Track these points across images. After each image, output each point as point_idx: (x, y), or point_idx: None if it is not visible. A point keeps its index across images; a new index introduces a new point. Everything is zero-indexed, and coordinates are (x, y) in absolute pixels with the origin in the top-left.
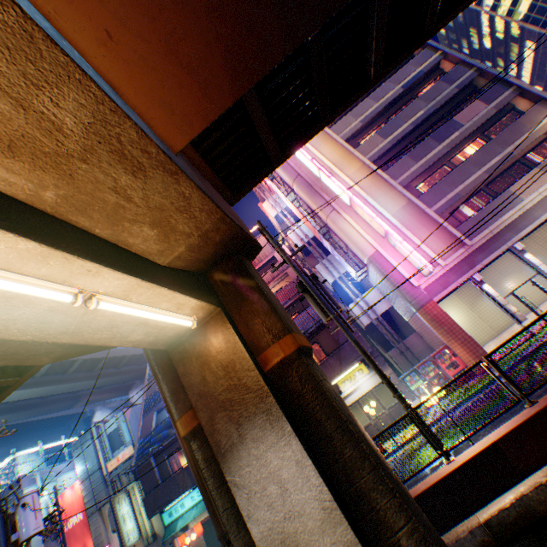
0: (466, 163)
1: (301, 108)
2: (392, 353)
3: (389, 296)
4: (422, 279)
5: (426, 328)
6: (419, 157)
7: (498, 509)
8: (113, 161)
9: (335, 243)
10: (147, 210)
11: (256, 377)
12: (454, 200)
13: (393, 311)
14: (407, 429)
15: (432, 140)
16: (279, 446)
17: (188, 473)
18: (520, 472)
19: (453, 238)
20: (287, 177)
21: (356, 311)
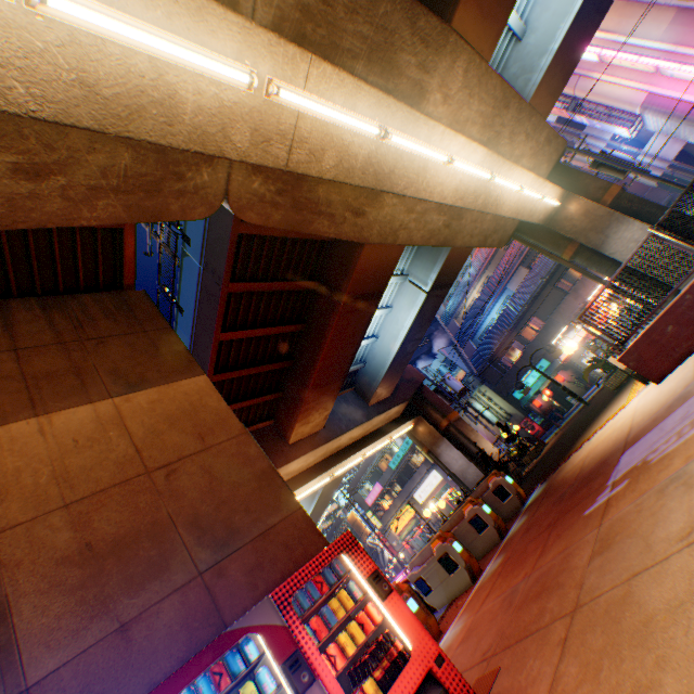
0: None
1: None
2: None
3: (678, 134)
4: None
5: None
6: None
7: None
8: (545, 146)
9: (588, 112)
10: (546, 158)
11: (603, 210)
12: None
13: (690, 148)
14: None
15: None
16: (628, 229)
17: (523, 360)
18: None
19: None
20: None
21: None
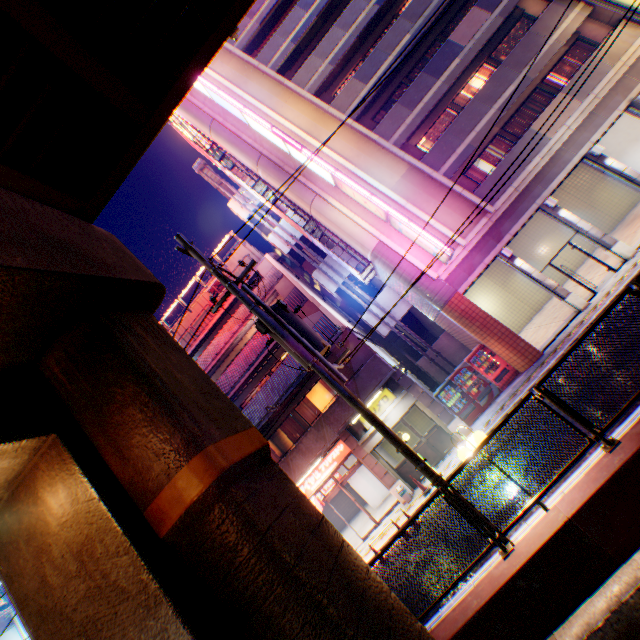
0: (474, 101)
1: (153, 3)
2: (422, 363)
3: (406, 295)
4: (442, 268)
5: (455, 328)
6: (414, 103)
7: (588, 632)
8: None
9: (330, 239)
10: None
11: (134, 566)
12: (466, 155)
13: (415, 311)
14: (450, 456)
15: (427, 75)
16: None
17: None
18: (611, 559)
19: (472, 207)
20: (247, 160)
21: (372, 321)
